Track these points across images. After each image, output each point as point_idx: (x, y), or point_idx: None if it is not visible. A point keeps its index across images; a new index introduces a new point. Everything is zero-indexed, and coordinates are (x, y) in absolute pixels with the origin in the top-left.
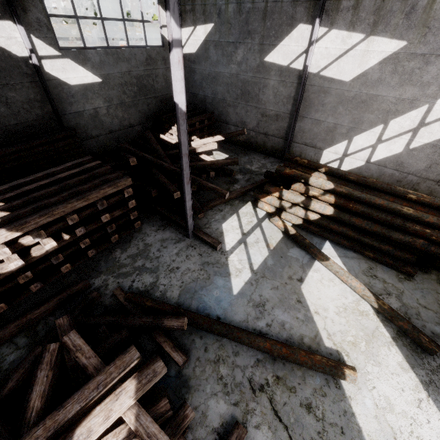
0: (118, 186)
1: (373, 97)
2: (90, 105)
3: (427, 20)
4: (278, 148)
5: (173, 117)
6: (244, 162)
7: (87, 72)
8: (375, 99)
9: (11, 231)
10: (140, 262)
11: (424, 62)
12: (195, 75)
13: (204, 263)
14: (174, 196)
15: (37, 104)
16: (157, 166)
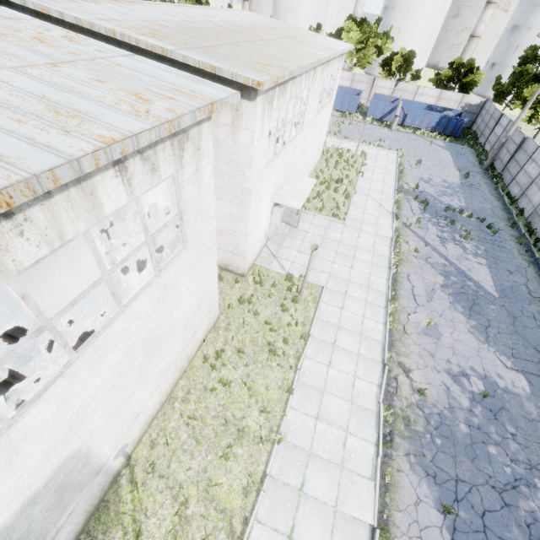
0: None
1: None
2: None
3: None
4: None
5: None
6: None
7: None
8: None
9: None
10: None
11: None
12: None
13: None
14: None
15: None
16: None
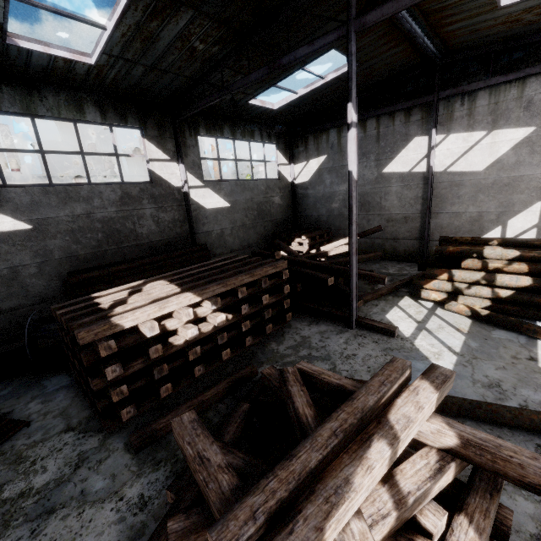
0: (277, 267)
1: (517, 179)
2: (218, 226)
3: None
4: (412, 251)
5: (290, 235)
6: (377, 268)
7: (220, 199)
8: (519, 180)
9: (194, 294)
10: (304, 351)
11: None
12: (308, 199)
13: (385, 349)
14: (328, 282)
15: (179, 223)
16: (295, 264)
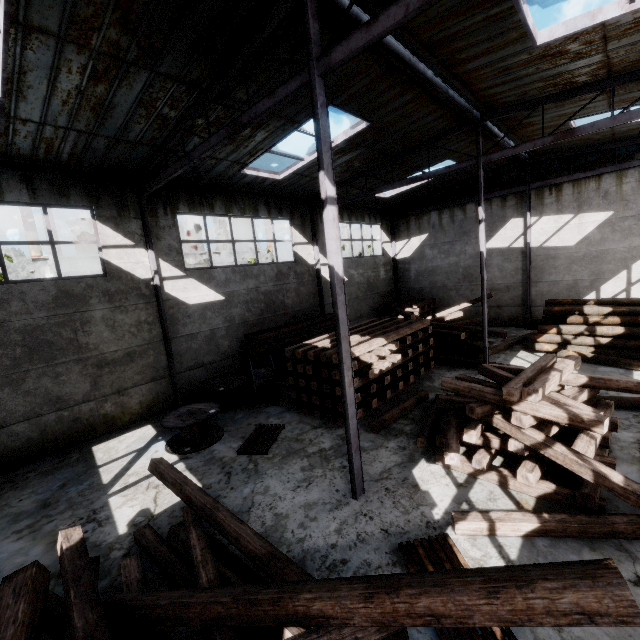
0: (423, 324)
1: (604, 252)
2: None
3: (623, 197)
4: (516, 317)
5: (398, 305)
6: None
7: None
8: (606, 253)
9: (384, 338)
10: None
11: (637, 220)
12: (410, 273)
13: None
14: (460, 336)
15: (312, 296)
16: None
